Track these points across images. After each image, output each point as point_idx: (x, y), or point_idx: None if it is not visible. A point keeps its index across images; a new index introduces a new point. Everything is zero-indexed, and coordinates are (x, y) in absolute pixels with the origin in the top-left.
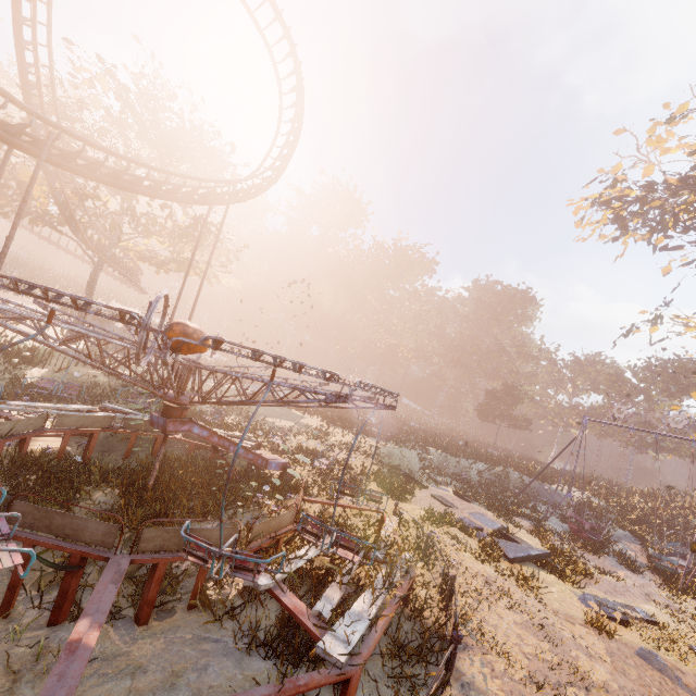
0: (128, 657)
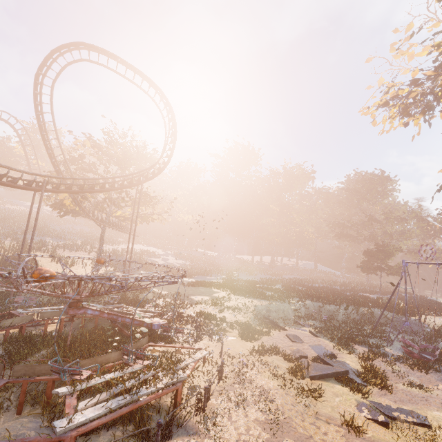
0: None
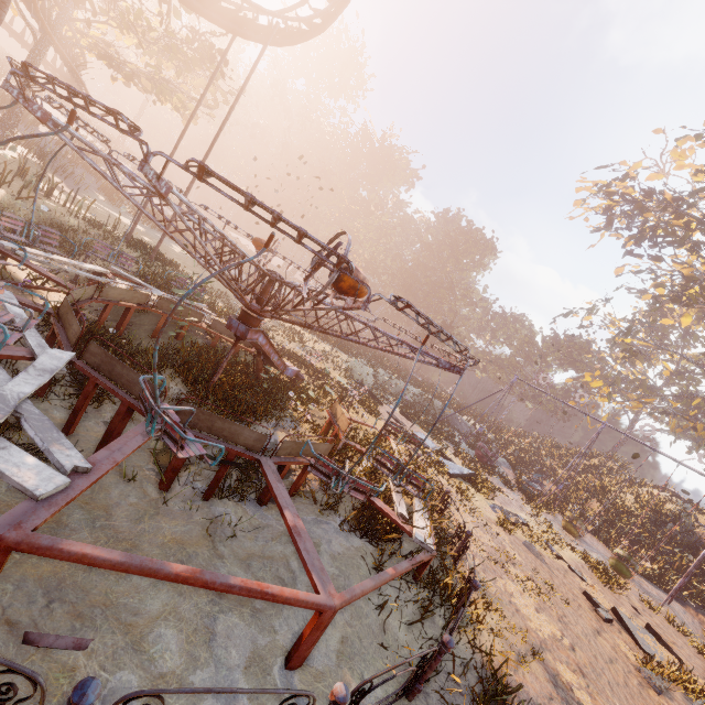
0: (276, 530)
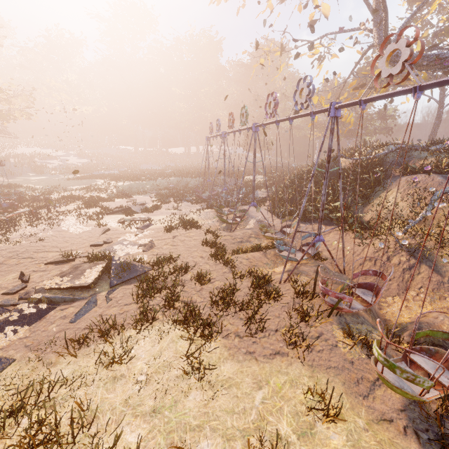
0: None
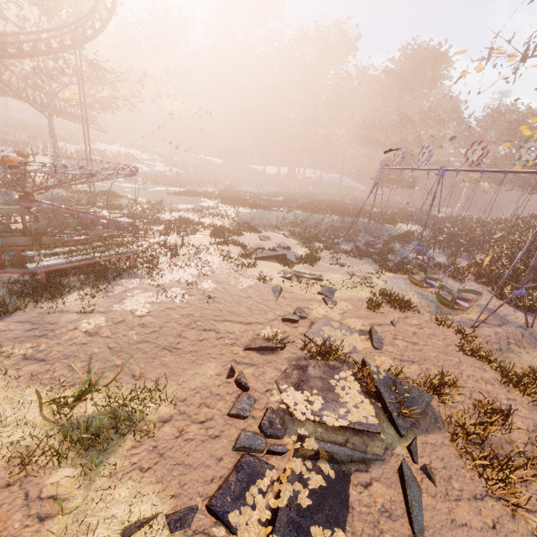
0: None
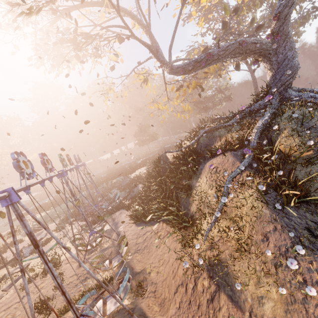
0: None
